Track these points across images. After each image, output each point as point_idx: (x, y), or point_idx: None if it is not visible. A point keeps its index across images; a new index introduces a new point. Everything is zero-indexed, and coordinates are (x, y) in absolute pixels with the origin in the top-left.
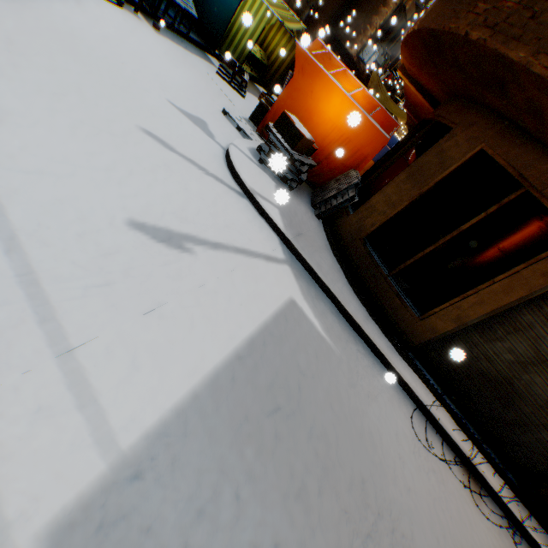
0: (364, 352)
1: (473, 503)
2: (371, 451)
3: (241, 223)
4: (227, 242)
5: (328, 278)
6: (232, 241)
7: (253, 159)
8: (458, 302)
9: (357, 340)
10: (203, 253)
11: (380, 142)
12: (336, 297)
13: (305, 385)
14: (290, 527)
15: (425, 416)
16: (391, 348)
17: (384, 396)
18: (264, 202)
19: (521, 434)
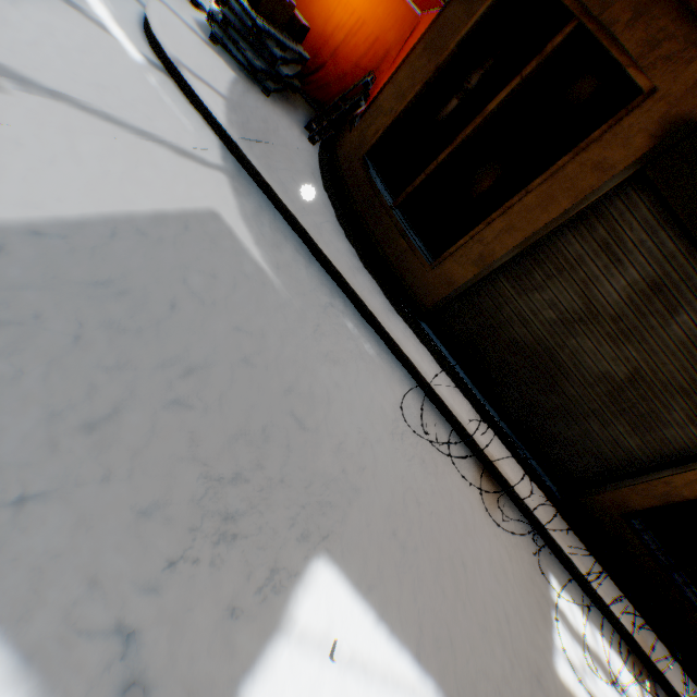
0: (343, 309)
1: (481, 508)
2: (300, 412)
3: (137, 94)
4: (88, 102)
5: (296, 205)
6: (103, 106)
7: (200, 34)
8: (481, 232)
9: (336, 294)
10: (13, 91)
11: (408, 24)
12: (306, 232)
13: (187, 307)
14: (45, 457)
15: (434, 403)
16: (392, 312)
17: (362, 363)
18: (195, 82)
19: (565, 428)
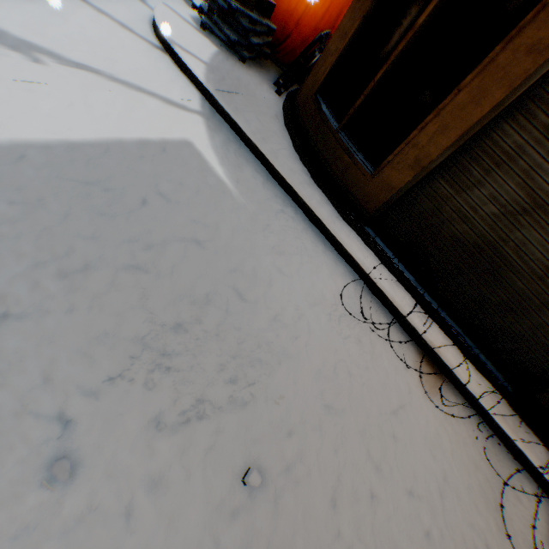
0: (294, 216)
1: (419, 390)
2: (242, 287)
3: (140, 65)
4: (102, 70)
5: (257, 136)
6: (113, 72)
7: (193, 25)
8: (415, 137)
9: (288, 204)
10: (50, 64)
11: None
12: (264, 156)
13: (155, 203)
14: (27, 290)
15: (376, 296)
16: (339, 218)
17: (306, 257)
18: (183, 54)
19: (514, 322)
